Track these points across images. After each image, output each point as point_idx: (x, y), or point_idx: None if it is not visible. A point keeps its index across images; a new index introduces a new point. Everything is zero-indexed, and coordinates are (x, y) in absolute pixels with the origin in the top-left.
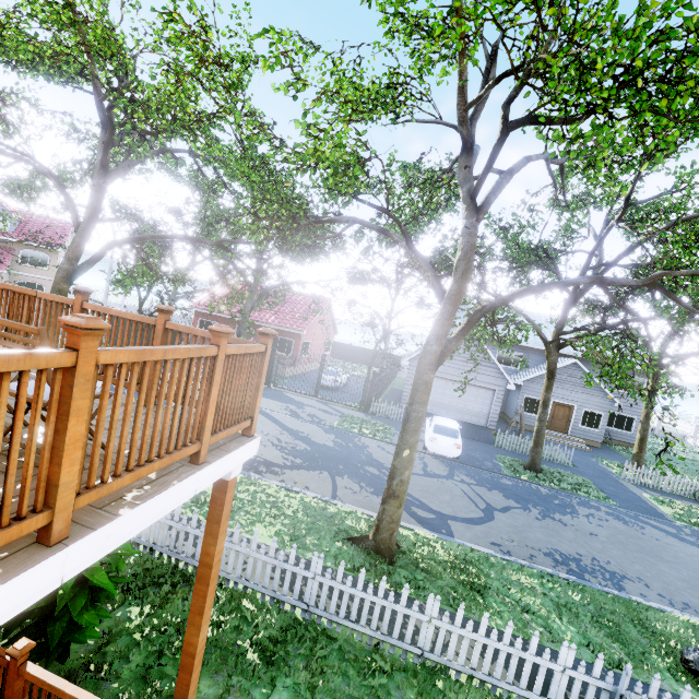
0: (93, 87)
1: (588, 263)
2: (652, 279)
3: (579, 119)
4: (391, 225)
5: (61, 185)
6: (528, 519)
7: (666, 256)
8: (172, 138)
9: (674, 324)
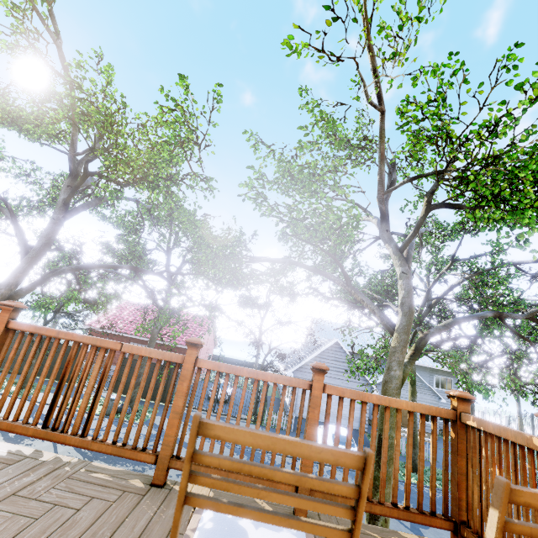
0: (70, 145)
1: (427, 297)
2: (532, 314)
3: (477, 208)
4: (314, 266)
5: (14, 215)
6: (448, 532)
7: (494, 295)
8: (154, 188)
9: (473, 338)
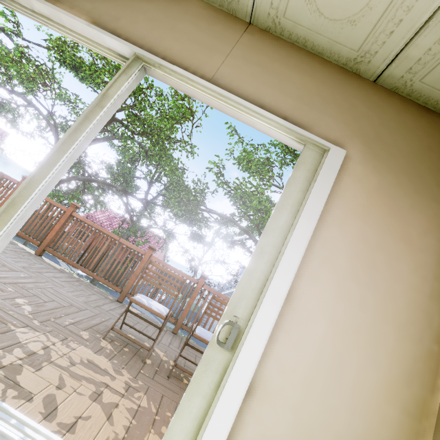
0: None
1: None
2: None
3: None
4: (246, 227)
5: (57, 132)
6: None
7: None
8: (154, 145)
9: None
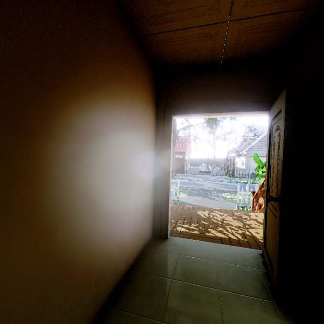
0: None
1: None
2: None
3: None
4: None
5: None
6: None
7: None
8: None
9: None
